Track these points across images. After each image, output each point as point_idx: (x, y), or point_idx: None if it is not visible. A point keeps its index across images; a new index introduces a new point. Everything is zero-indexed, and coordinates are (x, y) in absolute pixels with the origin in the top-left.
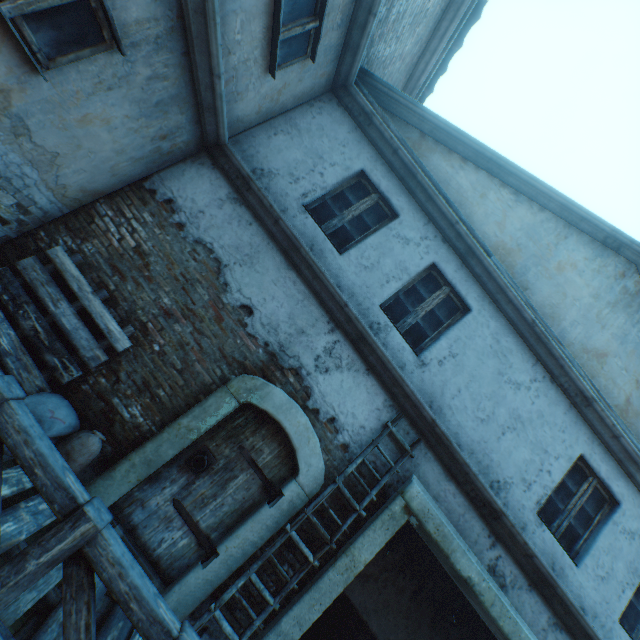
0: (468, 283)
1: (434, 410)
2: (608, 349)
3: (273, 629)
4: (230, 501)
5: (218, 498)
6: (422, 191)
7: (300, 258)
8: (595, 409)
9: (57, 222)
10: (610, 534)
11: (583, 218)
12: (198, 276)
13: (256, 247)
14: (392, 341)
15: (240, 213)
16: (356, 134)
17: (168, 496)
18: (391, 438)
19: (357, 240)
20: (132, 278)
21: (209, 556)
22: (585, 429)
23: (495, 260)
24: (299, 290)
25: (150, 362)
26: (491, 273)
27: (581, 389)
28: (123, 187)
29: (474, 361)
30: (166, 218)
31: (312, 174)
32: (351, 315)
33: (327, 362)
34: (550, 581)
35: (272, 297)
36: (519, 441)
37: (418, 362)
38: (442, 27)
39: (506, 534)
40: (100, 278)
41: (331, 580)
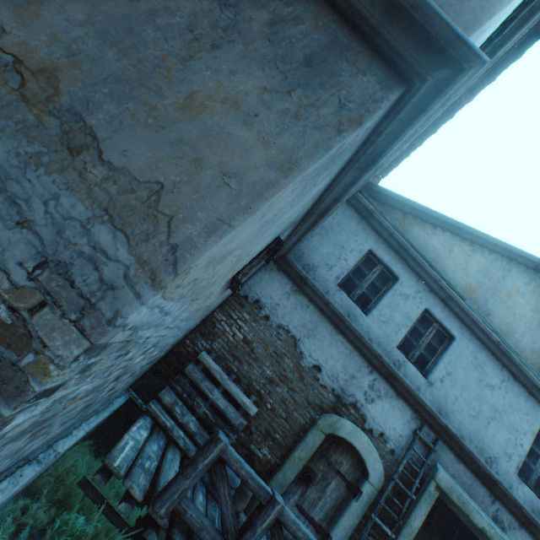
0: (450, 319)
1: (442, 415)
2: None
3: None
4: (329, 500)
5: (322, 499)
6: (412, 259)
7: (344, 326)
8: None
9: (194, 331)
10: None
11: (519, 255)
12: (283, 351)
13: (314, 322)
14: (409, 371)
15: (300, 300)
16: (362, 224)
17: (293, 503)
18: (419, 440)
19: (374, 301)
20: (245, 361)
21: (325, 539)
22: None
23: (467, 302)
24: (346, 347)
25: (267, 416)
26: (466, 312)
27: (535, 384)
28: (227, 297)
29: (462, 375)
30: (257, 314)
31: (339, 261)
32: (384, 362)
33: (371, 394)
34: (533, 522)
35: (330, 356)
36: (499, 426)
37: (427, 383)
38: None
39: (501, 494)
40: (227, 365)
41: None
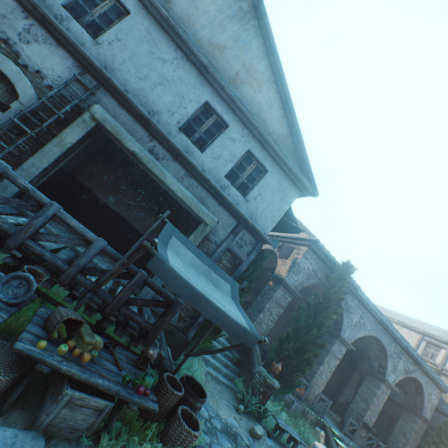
0: None
1: (109, 71)
2: (227, 45)
3: (19, 168)
4: None
5: None
6: None
7: None
8: (210, 73)
9: None
10: (221, 139)
11: None
12: None
13: None
14: (74, 28)
15: None
16: None
17: None
18: (81, 85)
19: None
20: None
21: None
22: (209, 88)
23: None
24: None
25: None
26: None
27: (201, 61)
28: None
29: (134, 45)
30: None
31: None
32: (33, 3)
33: (28, 38)
34: (179, 153)
35: None
36: (166, 92)
37: (94, 43)
38: None
39: (156, 134)
40: None
41: (50, 149)
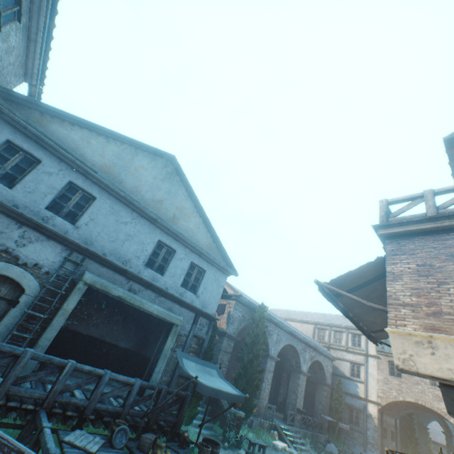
0: (92, 186)
1: (89, 244)
2: (164, 198)
3: (36, 346)
4: None
5: None
6: (51, 147)
7: None
8: (159, 222)
9: None
10: (174, 262)
11: (142, 145)
12: None
13: None
14: (58, 222)
15: None
16: None
17: None
18: (71, 262)
19: (20, 179)
20: None
21: None
22: (159, 230)
23: (100, 174)
24: None
25: None
26: (100, 180)
27: (152, 217)
28: None
29: (104, 219)
30: None
31: None
32: (28, 218)
33: (23, 242)
34: (151, 284)
35: None
36: (132, 243)
37: (75, 227)
38: (31, 49)
39: (132, 276)
40: None
41: (58, 320)
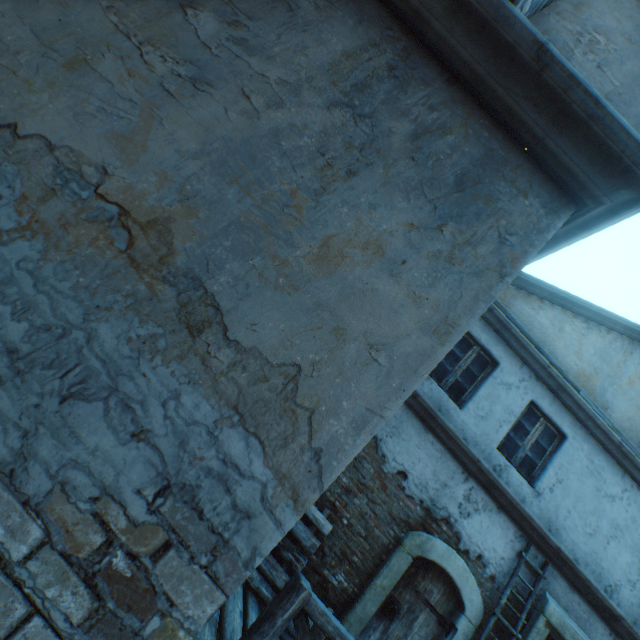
0: (561, 413)
1: (552, 532)
2: None
3: None
4: (417, 637)
5: (408, 636)
6: (515, 340)
7: (435, 423)
8: None
9: None
10: None
11: None
12: (362, 453)
13: (399, 418)
14: (512, 478)
15: None
16: None
17: None
18: (524, 563)
19: (469, 391)
20: None
21: None
22: None
23: (583, 394)
24: (436, 448)
25: (343, 534)
26: (580, 405)
27: None
28: None
29: (576, 483)
30: None
31: None
32: (483, 468)
33: (467, 507)
34: None
35: (418, 459)
36: (620, 546)
37: (534, 493)
38: None
39: (624, 632)
40: None
41: None
